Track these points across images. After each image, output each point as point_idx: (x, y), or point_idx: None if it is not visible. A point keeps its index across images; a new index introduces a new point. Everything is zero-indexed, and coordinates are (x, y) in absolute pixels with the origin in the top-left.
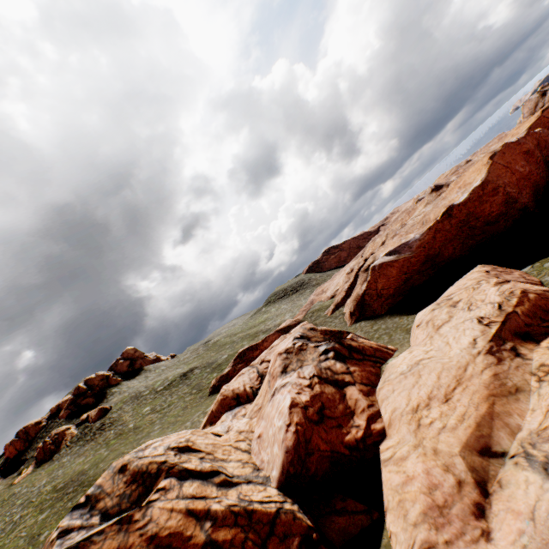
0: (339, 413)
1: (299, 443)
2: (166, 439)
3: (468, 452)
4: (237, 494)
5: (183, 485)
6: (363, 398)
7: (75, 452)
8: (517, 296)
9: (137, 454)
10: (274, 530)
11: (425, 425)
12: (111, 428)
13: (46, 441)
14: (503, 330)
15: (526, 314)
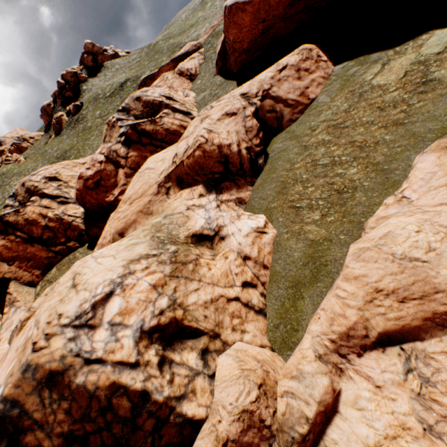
0: (110, 184)
1: (78, 199)
2: (49, 169)
3: (116, 233)
4: (64, 209)
5: (42, 201)
6: (123, 179)
7: (68, 134)
8: (194, 148)
9: (30, 178)
10: (71, 227)
11: (118, 212)
12: (81, 123)
13: (53, 122)
14: (172, 173)
15: (189, 167)
